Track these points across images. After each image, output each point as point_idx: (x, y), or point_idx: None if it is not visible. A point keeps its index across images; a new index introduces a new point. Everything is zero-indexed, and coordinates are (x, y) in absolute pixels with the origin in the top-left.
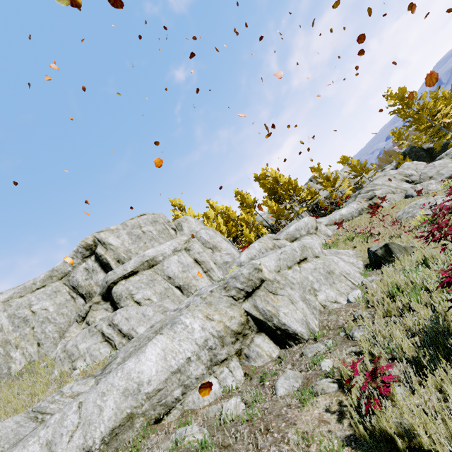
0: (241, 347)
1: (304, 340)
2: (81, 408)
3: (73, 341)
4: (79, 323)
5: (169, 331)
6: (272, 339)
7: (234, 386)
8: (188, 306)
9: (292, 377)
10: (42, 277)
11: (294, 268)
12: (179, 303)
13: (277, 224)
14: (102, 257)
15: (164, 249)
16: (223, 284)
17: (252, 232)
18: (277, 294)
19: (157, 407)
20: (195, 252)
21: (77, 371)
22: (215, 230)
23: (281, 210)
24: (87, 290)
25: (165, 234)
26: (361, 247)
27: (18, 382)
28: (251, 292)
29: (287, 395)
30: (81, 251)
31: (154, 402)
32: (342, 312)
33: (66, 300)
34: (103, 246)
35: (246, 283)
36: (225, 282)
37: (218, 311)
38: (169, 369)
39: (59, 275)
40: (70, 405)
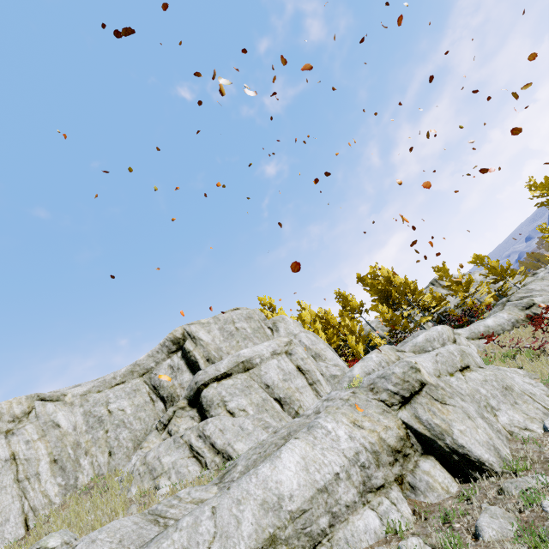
0: (401, 472)
1: (495, 473)
2: (216, 514)
3: (155, 452)
4: (159, 431)
5: (307, 436)
6: (445, 467)
7: (402, 526)
8: (317, 412)
9: (500, 516)
10: (123, 371)
11: (457, 375)
12: (279, 420)
13: (392, 335)
14: (190, 353)
15: (262, 350)
16: (368, 384)
17: (360, 343)
18: (445, 403)
19: (301, 535)
20: (298, 357)
21: (162, 489)
22: (317, 335)
23: (397, 317)
24: (169, 392)
25: (260, 334)
26: (533, 367)
27: (85, 498)
28: (408, 397)
29: (500, 540)
30: (168, 344)
31: (298, 527)
32: (544, 441)
33: (144, 402)
34: (192, 341)
35: (401, 385)
36: (371, 383)
37: (368, 416)
38: (313, 484)
39: (141, 371)
40: (201, 508)
